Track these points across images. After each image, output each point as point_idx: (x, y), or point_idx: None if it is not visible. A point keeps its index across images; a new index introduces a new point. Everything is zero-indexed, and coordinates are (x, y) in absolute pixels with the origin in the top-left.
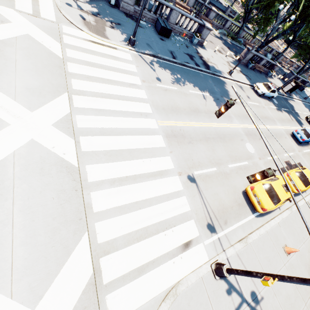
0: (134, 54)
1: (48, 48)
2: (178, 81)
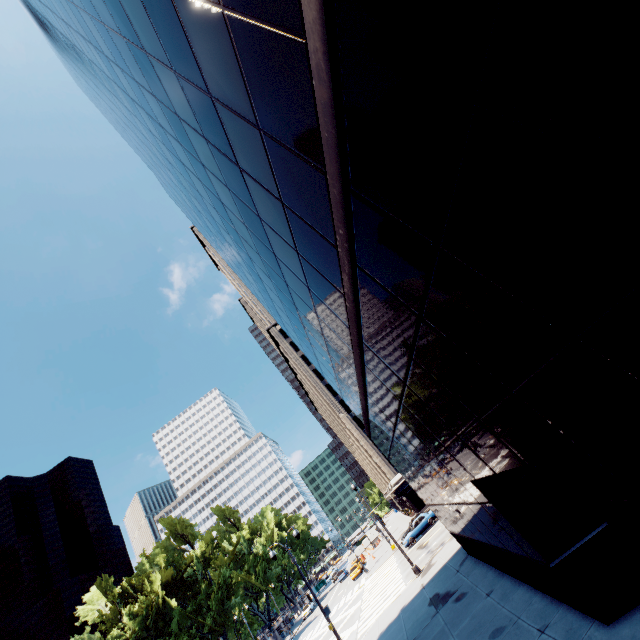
0: None
1: None
2: None
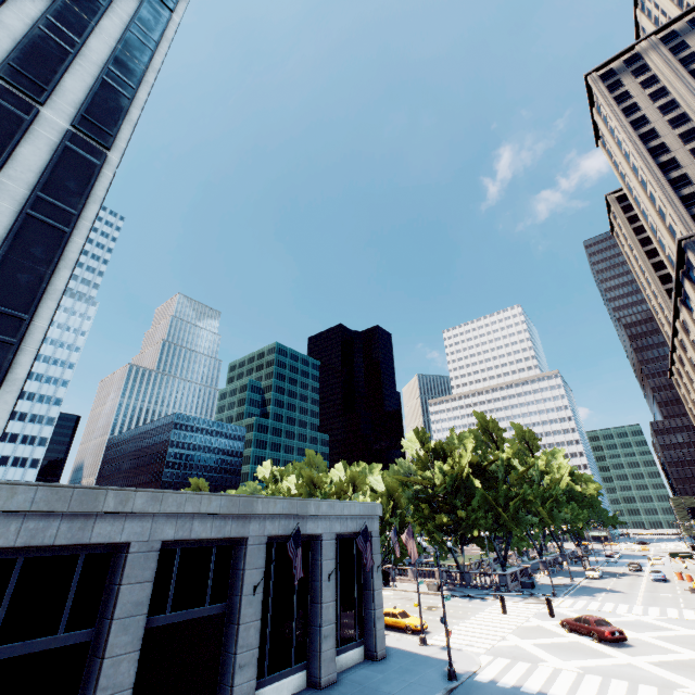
0: (566, 598)
1: (575, 609)
2: (591, 595)
